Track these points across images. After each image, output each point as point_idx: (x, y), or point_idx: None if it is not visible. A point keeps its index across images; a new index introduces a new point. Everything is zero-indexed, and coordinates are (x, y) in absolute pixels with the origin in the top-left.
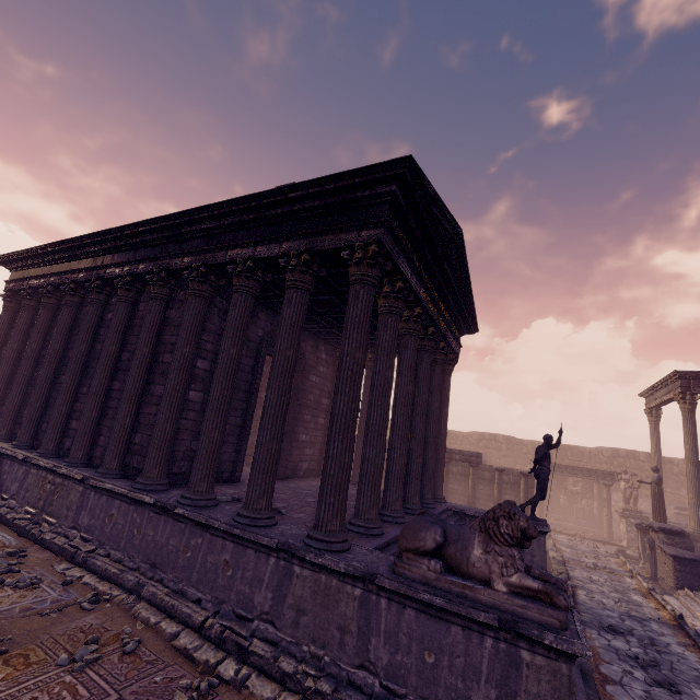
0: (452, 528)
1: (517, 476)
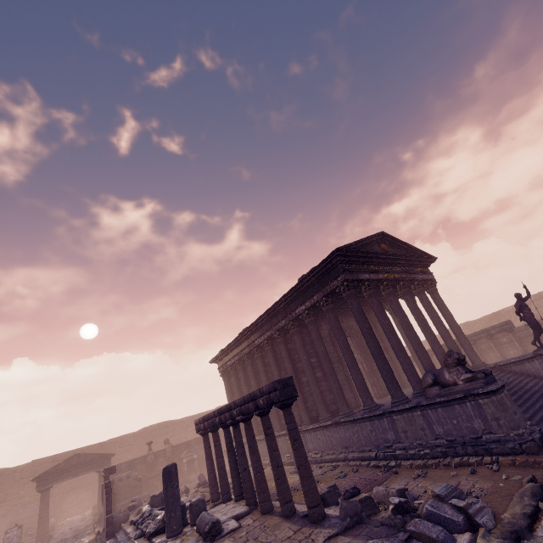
0: (436, 372)
1: None
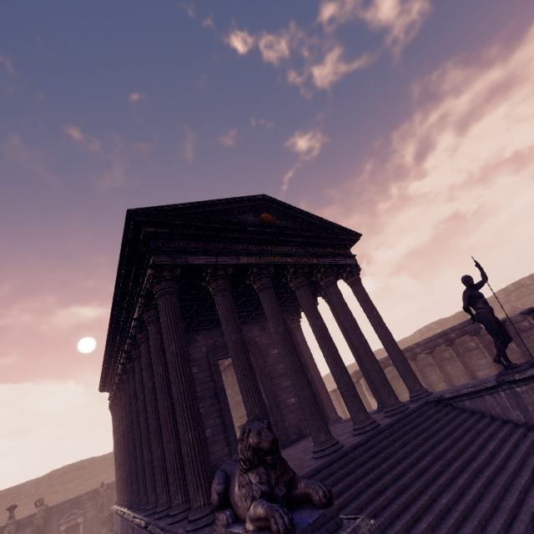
0: (232, 469)
1: None
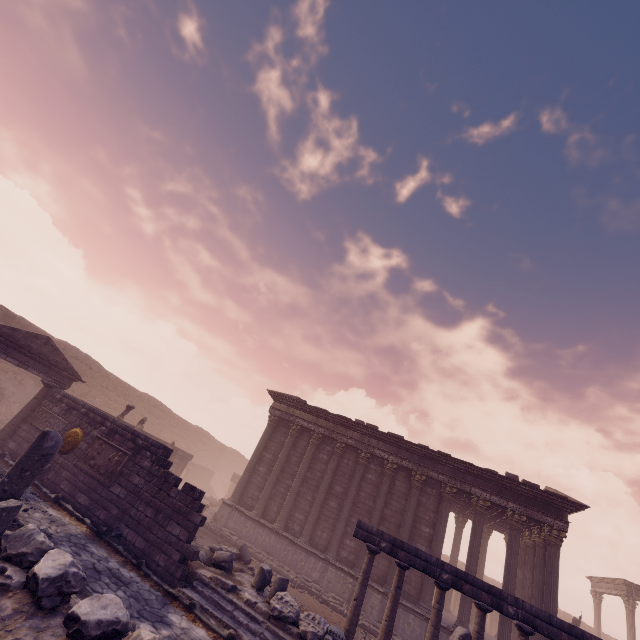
0: None
1: None
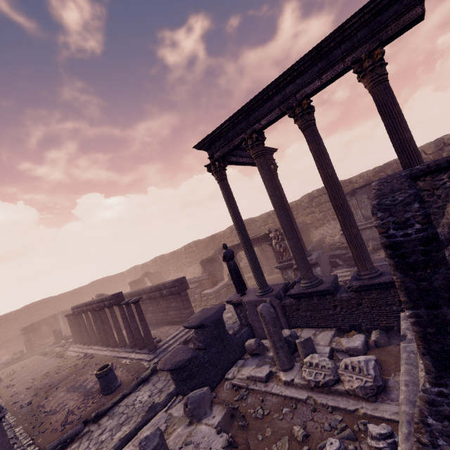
0: None
1: (169, 288)
